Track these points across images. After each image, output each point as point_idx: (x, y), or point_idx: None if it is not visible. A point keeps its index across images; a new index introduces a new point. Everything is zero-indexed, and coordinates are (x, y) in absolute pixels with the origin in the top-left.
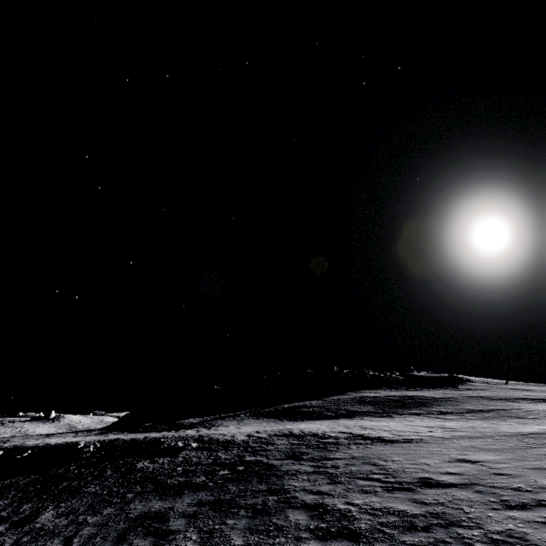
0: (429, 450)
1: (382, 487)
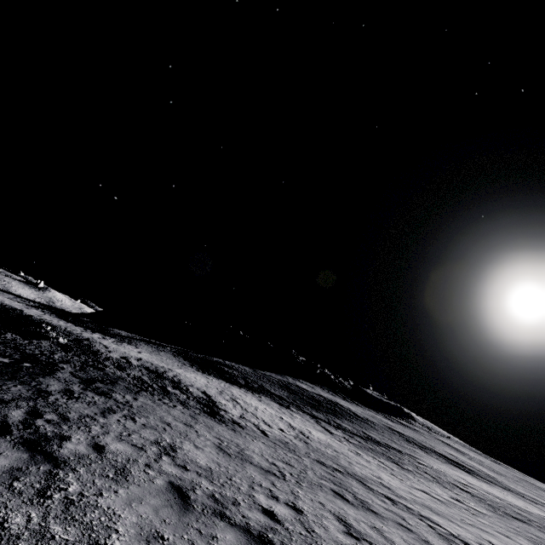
0: (194, 431)
1: (1, 422)
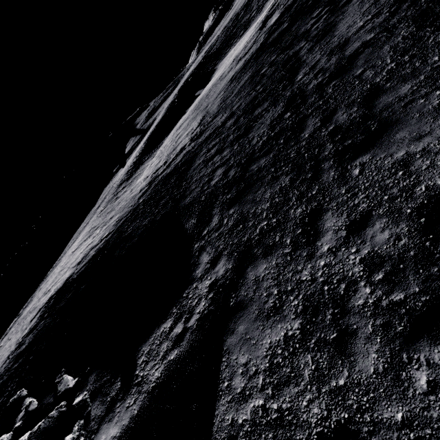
0: None
1: None
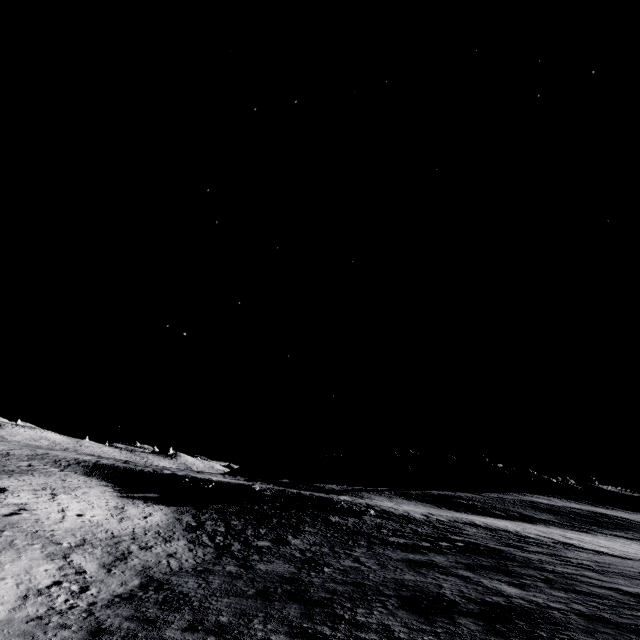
0: None
1: None
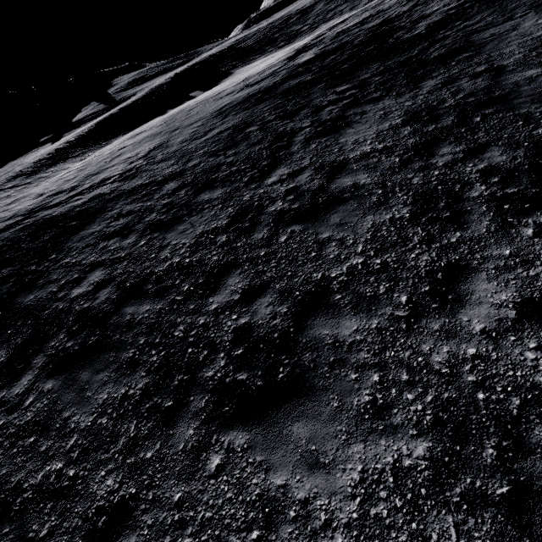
0: None
1: None
